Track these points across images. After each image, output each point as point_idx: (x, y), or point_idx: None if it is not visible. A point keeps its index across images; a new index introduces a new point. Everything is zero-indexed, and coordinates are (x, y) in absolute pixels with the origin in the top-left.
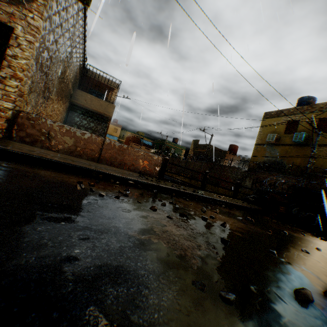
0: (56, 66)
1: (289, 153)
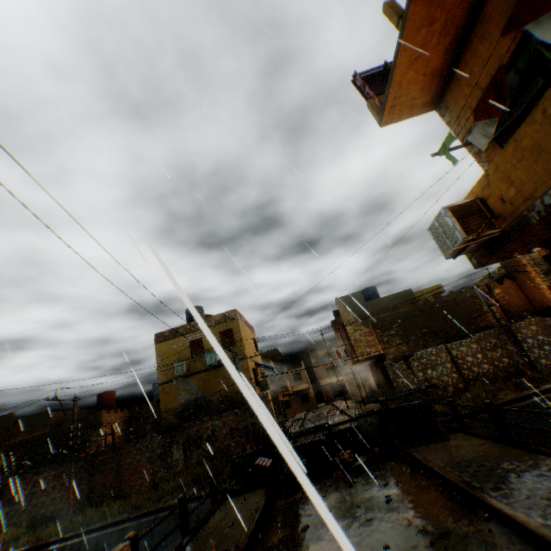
0: None
1: (209, 380)
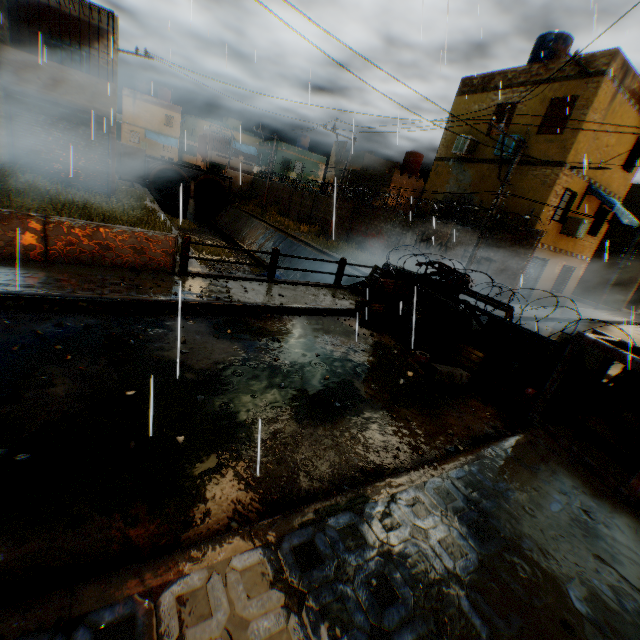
0: None
1: (487, 179)
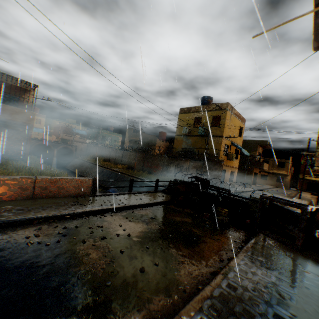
0: None
1: (197, 142)
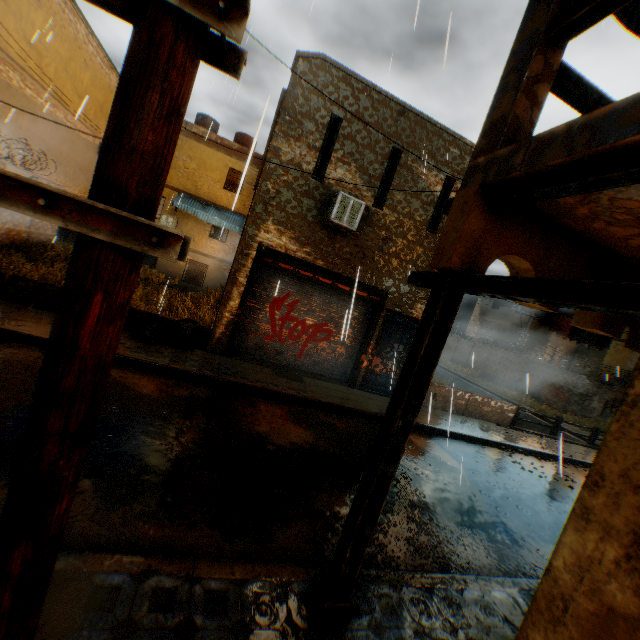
0: None
1: None
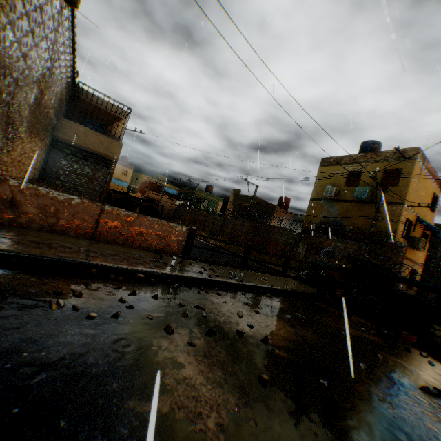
0: (26, 91)
1: (350, 211)
